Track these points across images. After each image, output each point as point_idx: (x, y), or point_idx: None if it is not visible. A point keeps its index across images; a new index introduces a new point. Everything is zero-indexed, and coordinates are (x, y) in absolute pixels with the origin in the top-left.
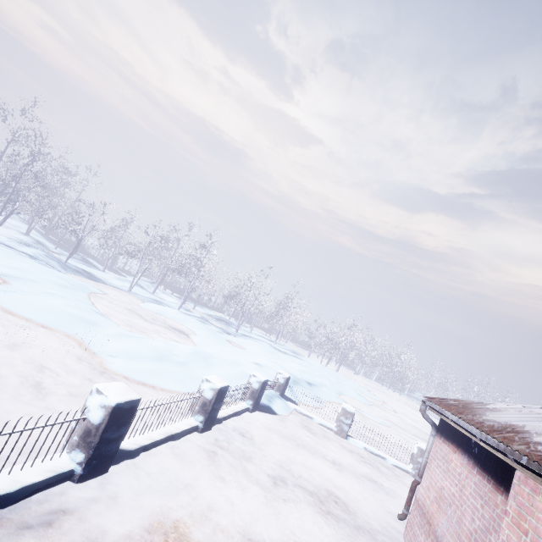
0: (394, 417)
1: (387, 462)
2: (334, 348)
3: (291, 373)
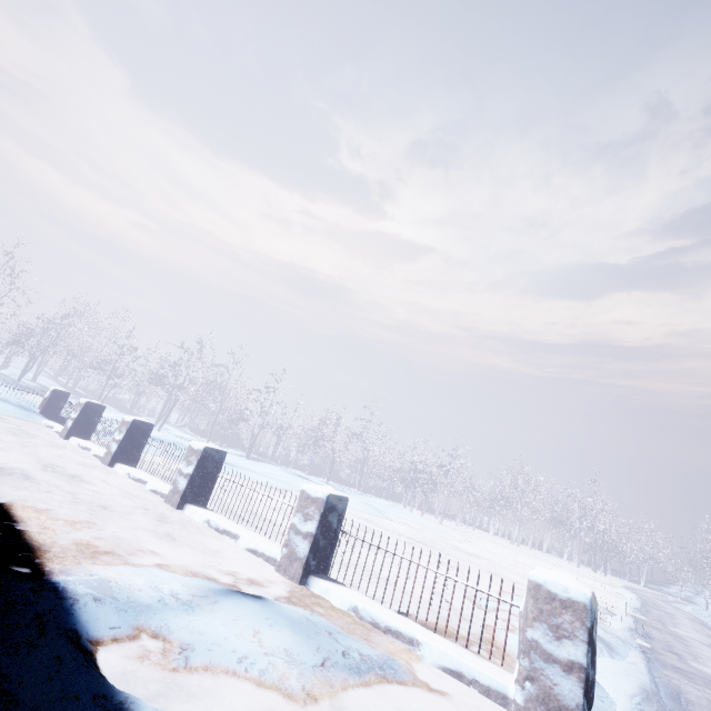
0: (425, 536)
1: (89, 454)
2: (428, 484)
3: (184, 444)
